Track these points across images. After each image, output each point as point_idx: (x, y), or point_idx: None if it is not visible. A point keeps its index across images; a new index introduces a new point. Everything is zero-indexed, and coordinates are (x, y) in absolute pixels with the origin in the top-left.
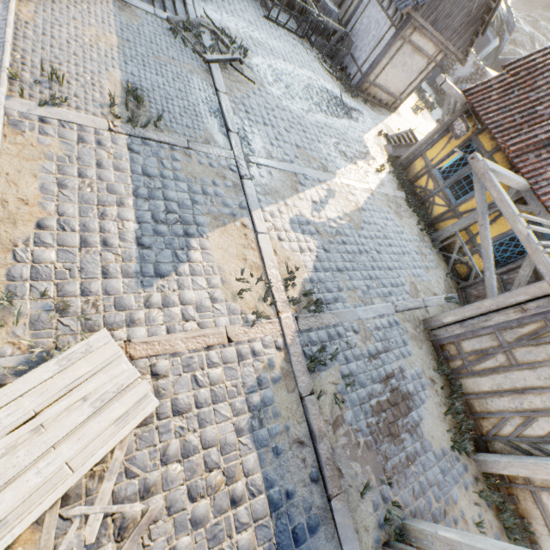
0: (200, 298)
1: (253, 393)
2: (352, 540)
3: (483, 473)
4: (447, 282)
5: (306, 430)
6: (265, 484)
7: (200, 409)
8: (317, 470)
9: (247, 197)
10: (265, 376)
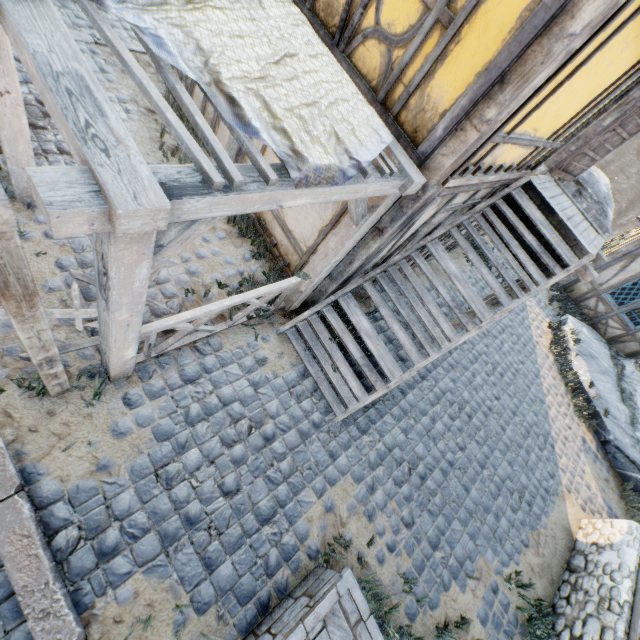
0: None
1: None
2: None
3: None
4: None
5: None
6: None
7: None
8: None
9: None
10: None
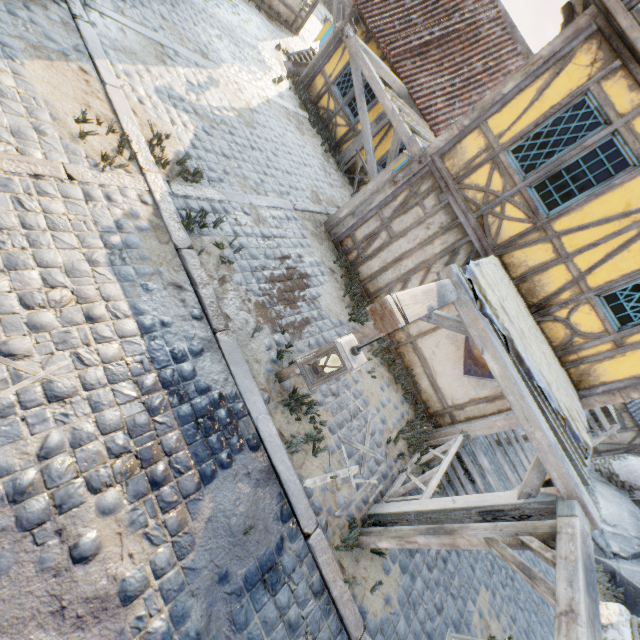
0: (17, 124)
1: (110, 233)
2: (241, 364)
3: (378, 342)
4: None
5: (185, 279)
6: (132, 311)
7: (31, 231)
8: (200, 311)
9: (86, 41)
10: (128, 223)
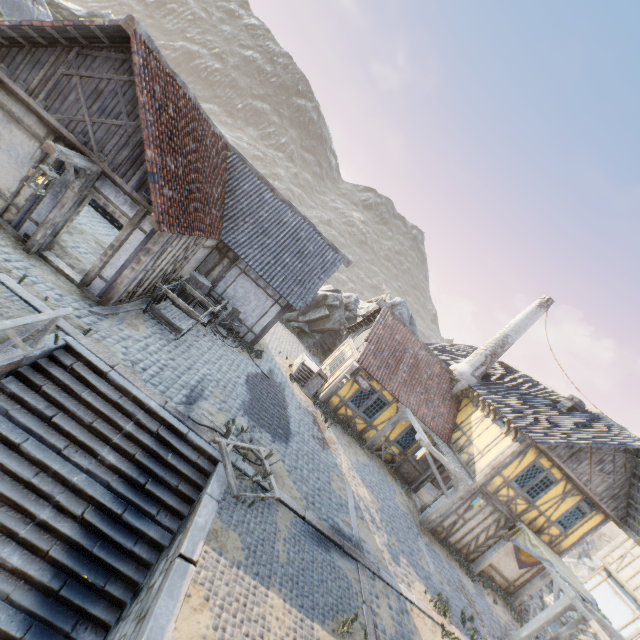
0: None
1: None
2: None
3: (475, 574)
4: (390, 472)
5: None
6: None
7: None
8: None
9: (393, 586)
10: None
